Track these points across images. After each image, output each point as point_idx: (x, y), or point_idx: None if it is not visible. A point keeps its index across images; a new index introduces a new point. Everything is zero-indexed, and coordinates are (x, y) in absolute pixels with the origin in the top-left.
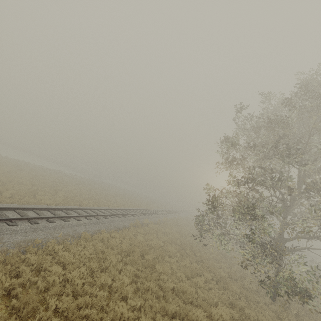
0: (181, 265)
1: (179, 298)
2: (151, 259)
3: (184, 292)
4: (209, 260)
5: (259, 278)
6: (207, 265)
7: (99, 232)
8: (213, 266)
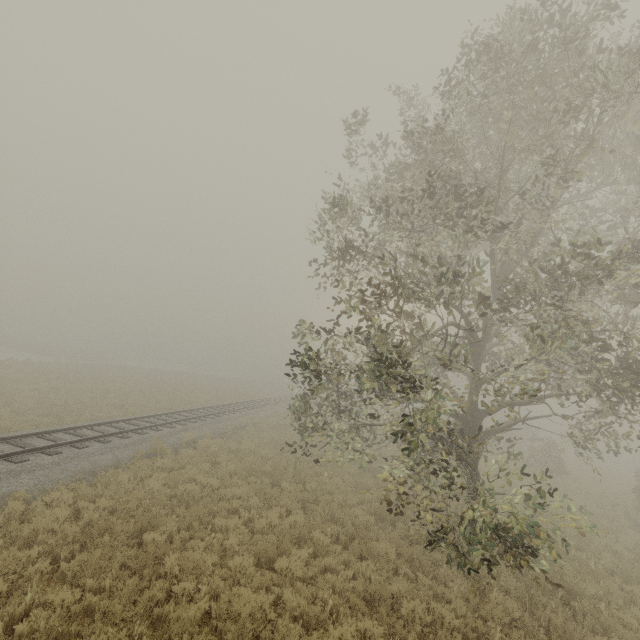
0: (259, 527)
1: (223, 639)
2: (163, 538)
3: (239, 614)
4: (336, 491)
5: (432, 515)
6: (328, 506)
7: (0, 504)
8: (344, 504)
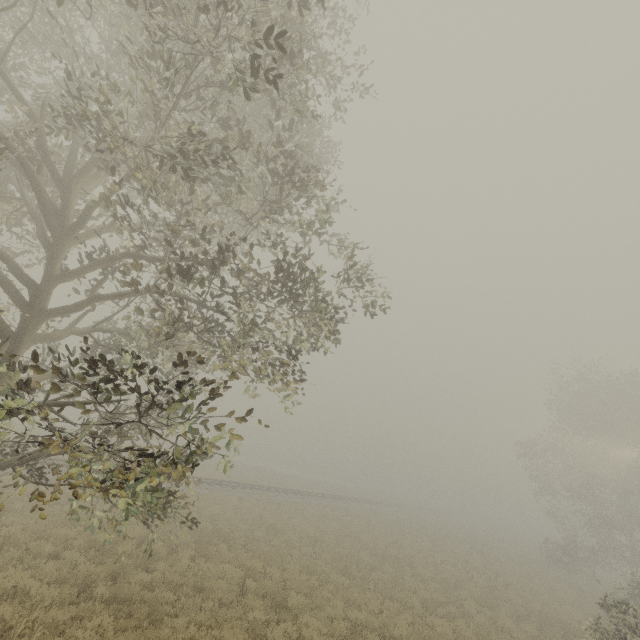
0: None
1: None
2: None
3: None
4: None
5: None
6: None
7: None
8: None
